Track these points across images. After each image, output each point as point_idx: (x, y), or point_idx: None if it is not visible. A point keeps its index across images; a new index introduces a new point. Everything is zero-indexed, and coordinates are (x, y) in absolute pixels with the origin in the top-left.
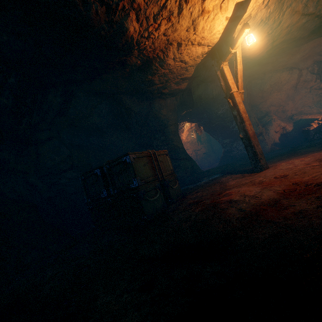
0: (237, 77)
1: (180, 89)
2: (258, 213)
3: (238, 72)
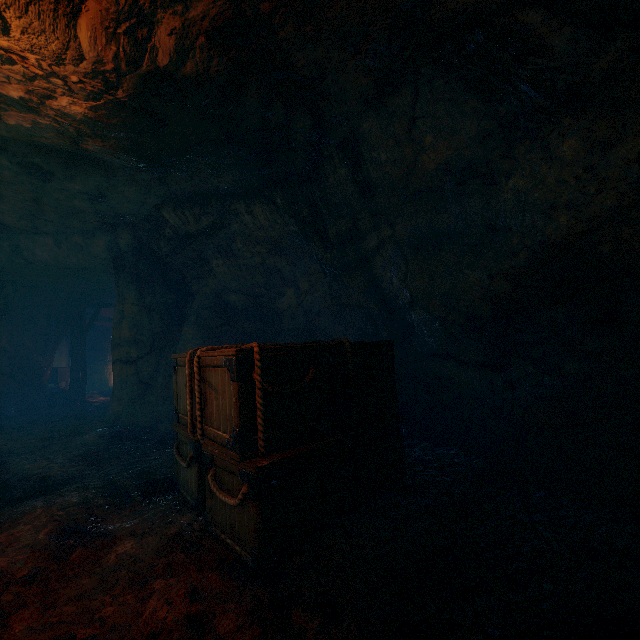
0: None
1: None
2: None
3: None
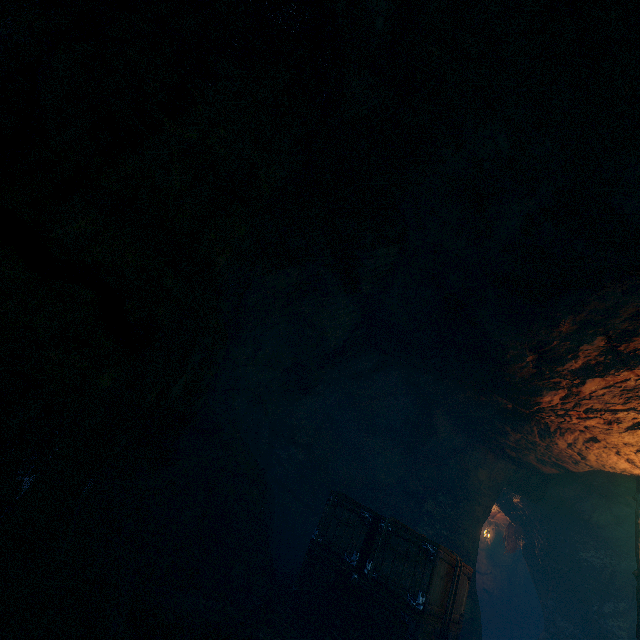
0: None
1: (538, 468)
2: None
3: None
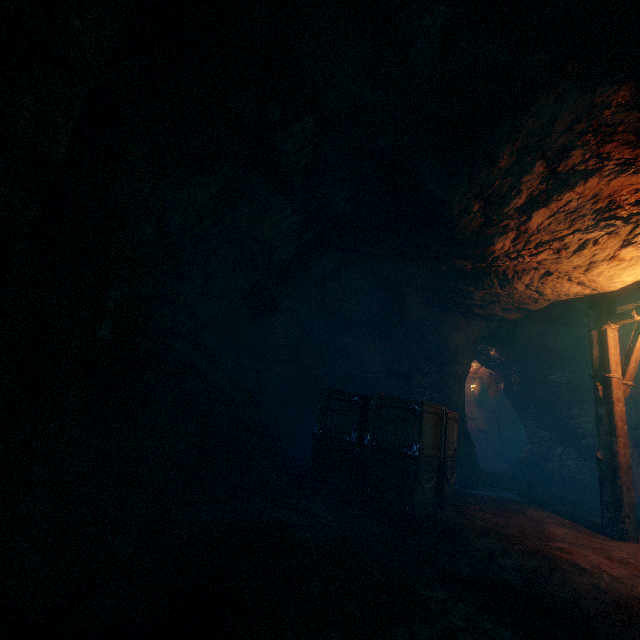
0: (629, 357)
1: (505, 317)
2: (629, 608)
3: (634, 351)
